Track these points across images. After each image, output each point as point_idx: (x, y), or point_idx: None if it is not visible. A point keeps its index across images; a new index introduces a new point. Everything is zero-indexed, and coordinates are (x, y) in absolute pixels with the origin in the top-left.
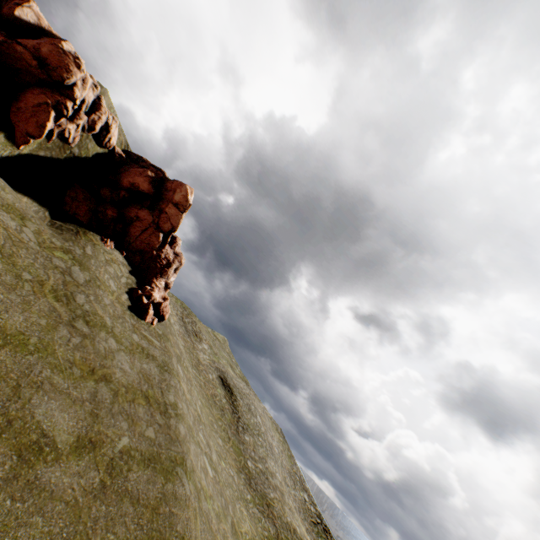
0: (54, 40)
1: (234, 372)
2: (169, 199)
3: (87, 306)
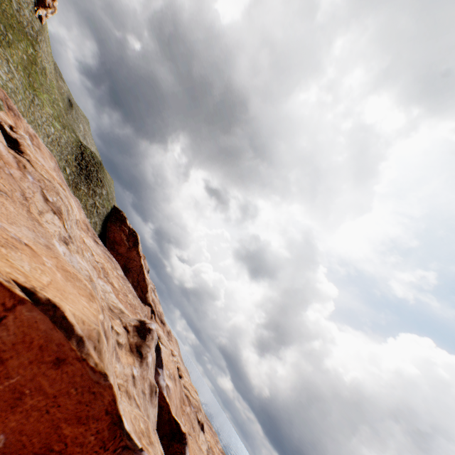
0: None
1: None
2: None
3: None
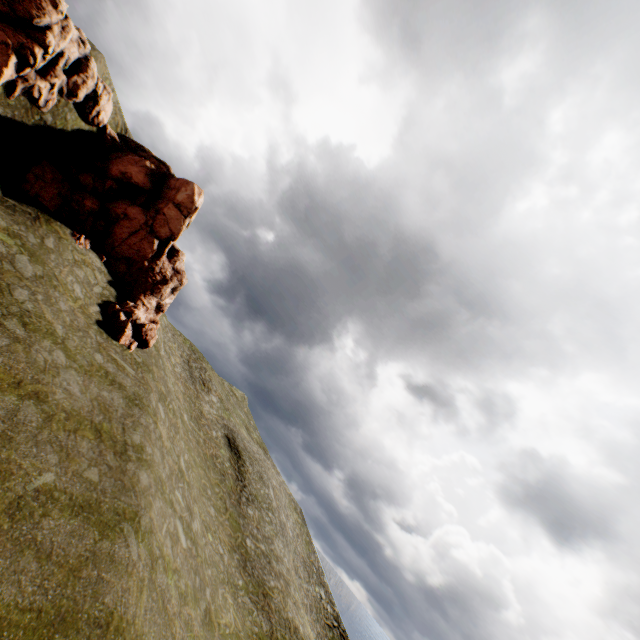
0: None
1: (249, 435)
2: (170, 198)
3: (29, 305)
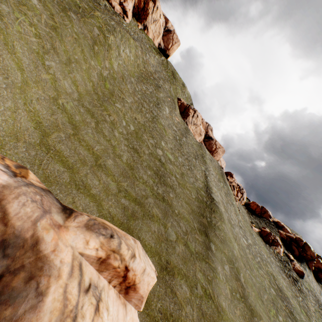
0: (310, 249)
1: None
2: None
3: None
